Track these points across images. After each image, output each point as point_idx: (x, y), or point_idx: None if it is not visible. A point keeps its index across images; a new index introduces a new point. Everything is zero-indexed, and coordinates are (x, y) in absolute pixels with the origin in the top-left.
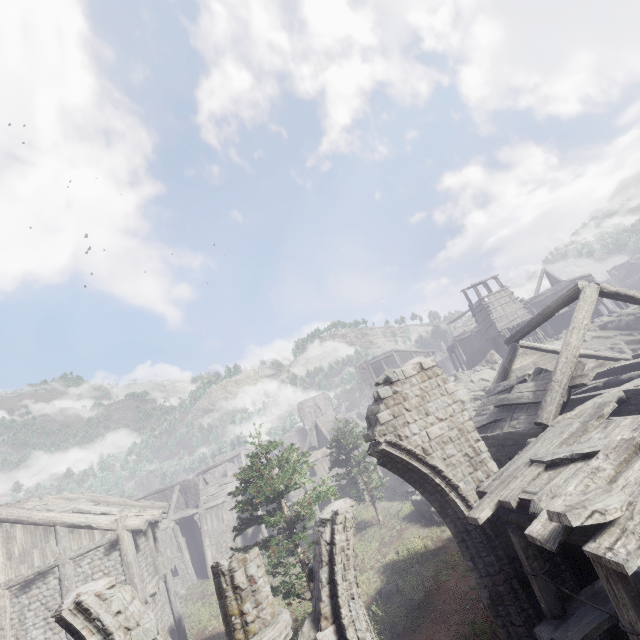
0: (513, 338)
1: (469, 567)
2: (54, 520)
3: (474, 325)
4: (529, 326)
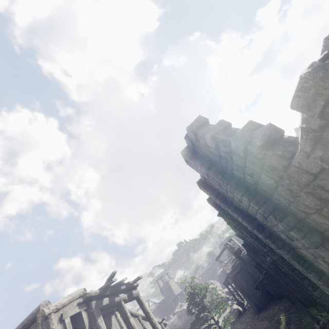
0: (218, 257)
1: (257, 271)
2: (137, 312)
3: (152, 307)
4: (222, 251)
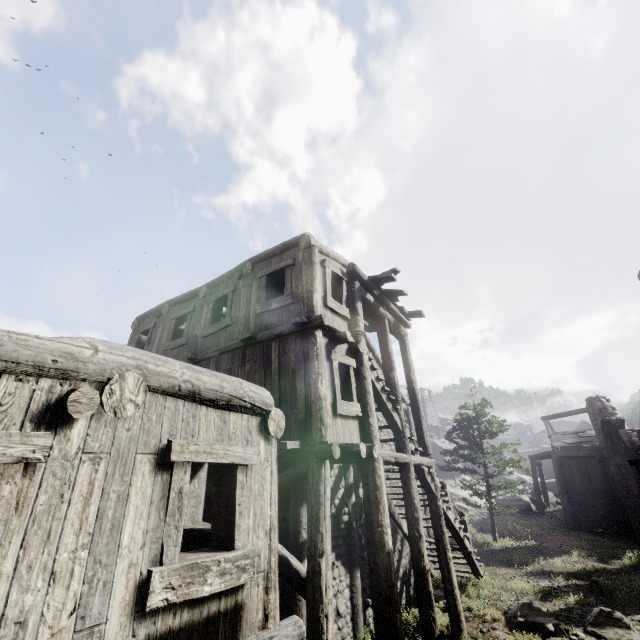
0: (550, 417)
1: (631, 479)
2: None
3: None
4: (566, 414)
